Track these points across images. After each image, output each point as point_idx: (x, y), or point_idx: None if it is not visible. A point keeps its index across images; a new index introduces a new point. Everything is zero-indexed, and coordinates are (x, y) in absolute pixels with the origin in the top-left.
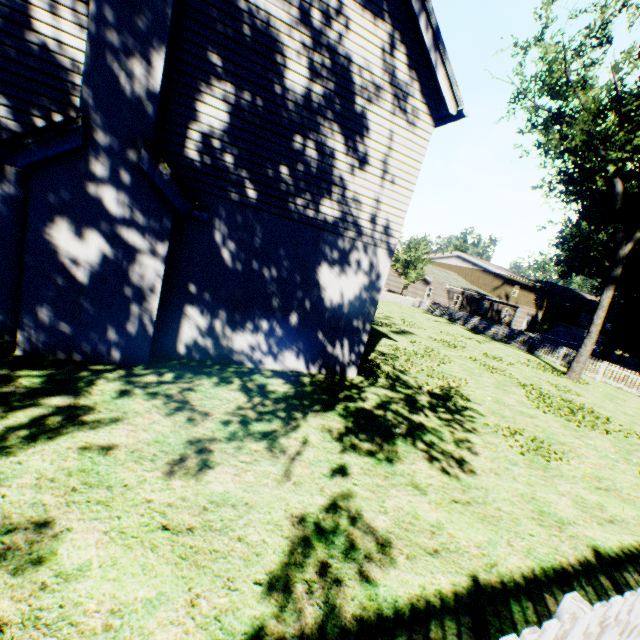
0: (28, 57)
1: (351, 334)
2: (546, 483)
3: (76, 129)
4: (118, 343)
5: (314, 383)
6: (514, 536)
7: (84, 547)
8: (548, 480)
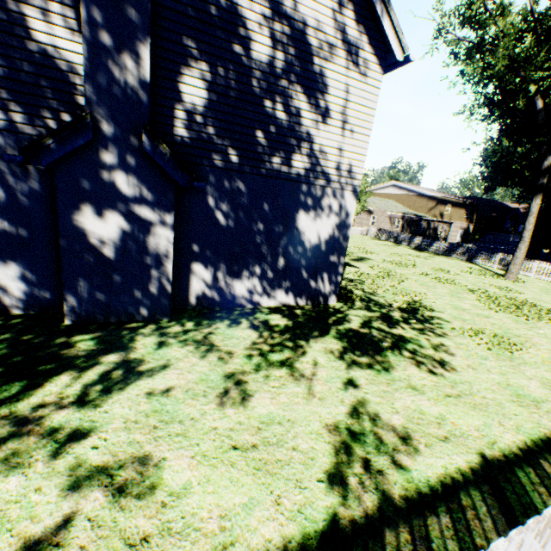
0: (32, 65)
1: (329, 268)
2: (515, 371)
3: (86, 125)
4: (144, 303)
5: (305, 314)
6: (502, 417)
7: (181, 471)
8: (516, 368)
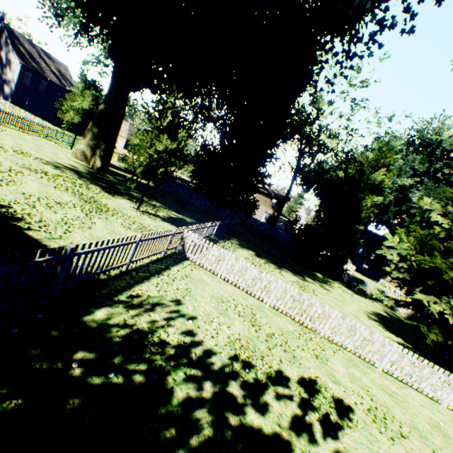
0: None
1: (9, 98)
2: None
3: None
4: None
5: None
6: None
7: None
8: None
